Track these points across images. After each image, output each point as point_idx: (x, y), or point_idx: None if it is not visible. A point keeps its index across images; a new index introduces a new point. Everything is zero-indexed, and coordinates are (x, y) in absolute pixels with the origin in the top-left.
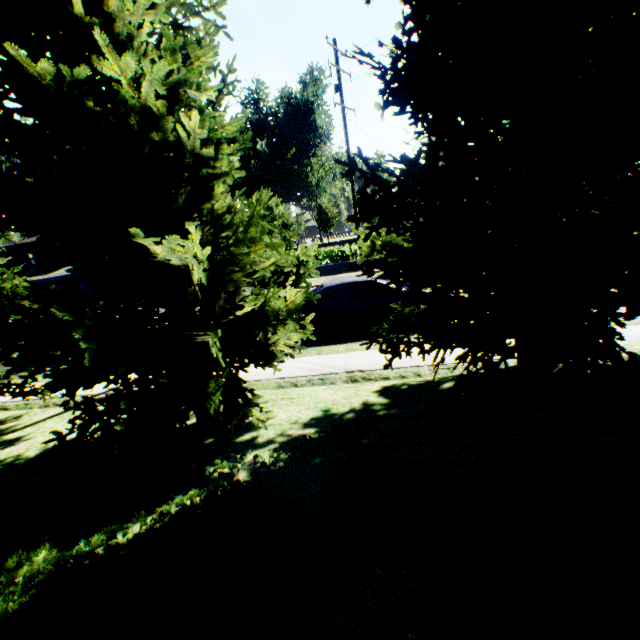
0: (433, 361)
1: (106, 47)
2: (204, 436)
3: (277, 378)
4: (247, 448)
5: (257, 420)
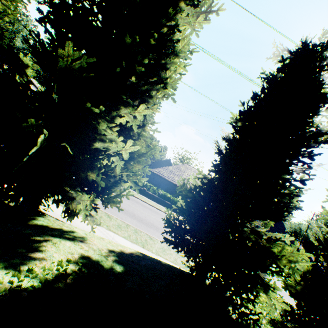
0: None
1: None
2: None
3: None
4: None
5: None
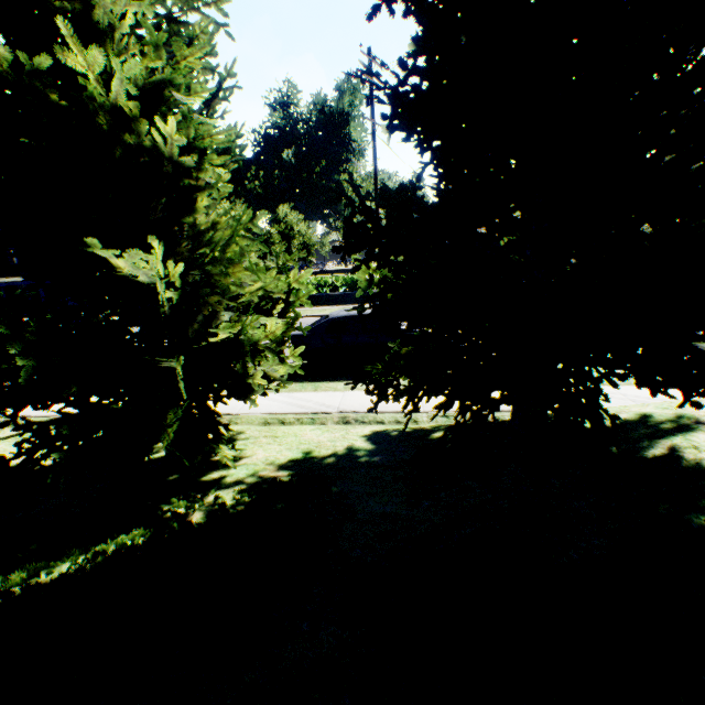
0: (403, 408)
1: (71, 38)
2: (170, 471)
3: (264, 413)
4: (212, 488)
5: (226, 458)
